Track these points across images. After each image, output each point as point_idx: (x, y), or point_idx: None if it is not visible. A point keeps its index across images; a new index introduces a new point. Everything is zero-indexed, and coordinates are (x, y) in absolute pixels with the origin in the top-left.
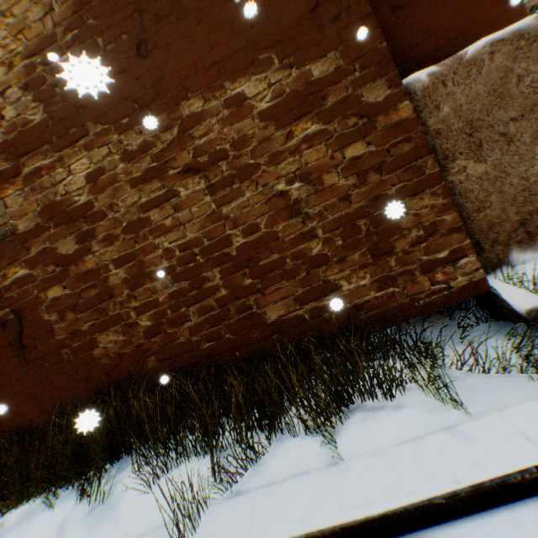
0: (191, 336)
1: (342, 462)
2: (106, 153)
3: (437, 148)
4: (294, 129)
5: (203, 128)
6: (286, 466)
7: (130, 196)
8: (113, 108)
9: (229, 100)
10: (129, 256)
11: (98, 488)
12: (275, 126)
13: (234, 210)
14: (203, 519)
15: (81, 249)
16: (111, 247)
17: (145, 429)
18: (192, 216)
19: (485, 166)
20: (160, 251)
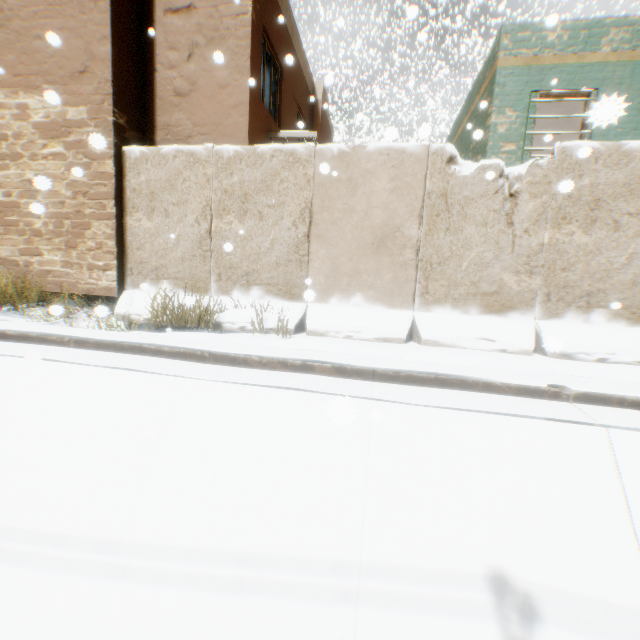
0: None
1: None
2: None
3: (132, 200)
4: (50, 144)
5: (2, 114)
6: None
7: None
8: None
9: (22, 105)
10: None
11: None
12: (41, 136)
13: (4, 177)
14: None
15: None
16: None
17: None
18: None
19: (152, 225)
20: None
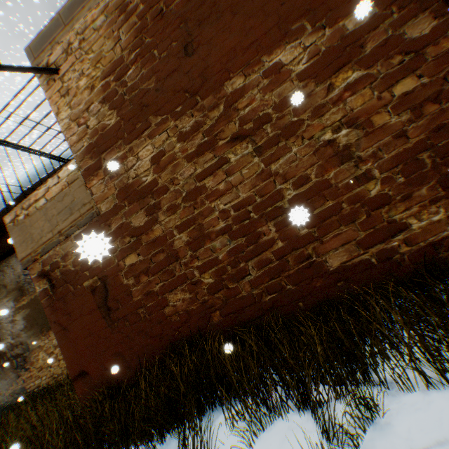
0: (252, 290)
1: None
2: (165, 138)
3: None
4: (334, 81)
5: (245, 100)
6: (421, 429)
7: (187, 169)
8: (168, 101)
9: (268, 71)
10: (189, 221)
11: (201, 445)
12: (314, 83)
13: (282, 166)
14: None
15: (150, 220)
16: (174, 215)
17: (233, 382)
18: (243, 178)
19: None
20: (217, 213)
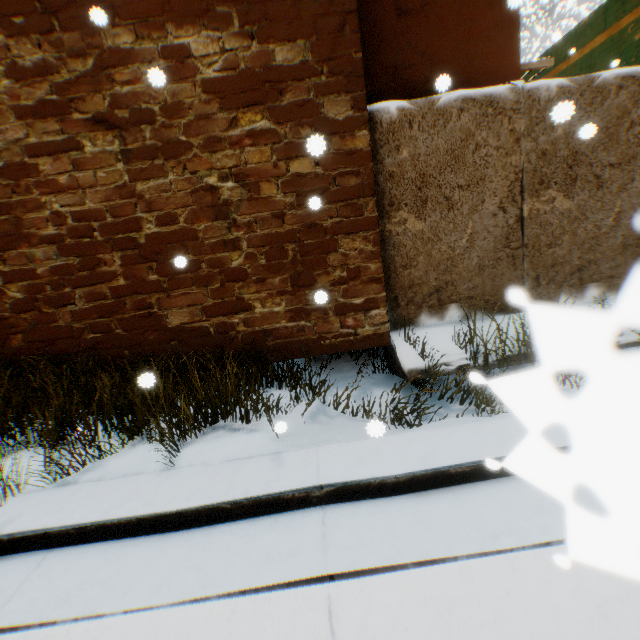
0: (74, 322)
1: (175, 470)
2: None
3: (387, 192)
4: (241, 117)
5: (129, 73)
6: (124, 467)
7: (15, 129)
8: None
9: (170, 50)
10: (3, 207)
11: None
12: (219, 105)
13: (151, 190)
14: (19, 503)
15: None
16: None
17: None
18: (98, 182)
19: (424, 226)
20: (49, 213)
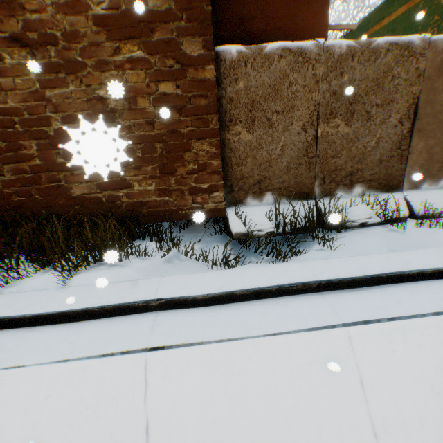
0: (5, 188)
1: (68, 288)
2: None
3: (228, 111)
4: (123, 47)
5: (36, 4)
6: (35, 285)
7: None
8: None
9: None
10: None
11: None
12: (106, 36)
13: (57, 97)
14: None
15: None
16: None
17: None
18: (17, 87)
19: (252, 137)
20: None
